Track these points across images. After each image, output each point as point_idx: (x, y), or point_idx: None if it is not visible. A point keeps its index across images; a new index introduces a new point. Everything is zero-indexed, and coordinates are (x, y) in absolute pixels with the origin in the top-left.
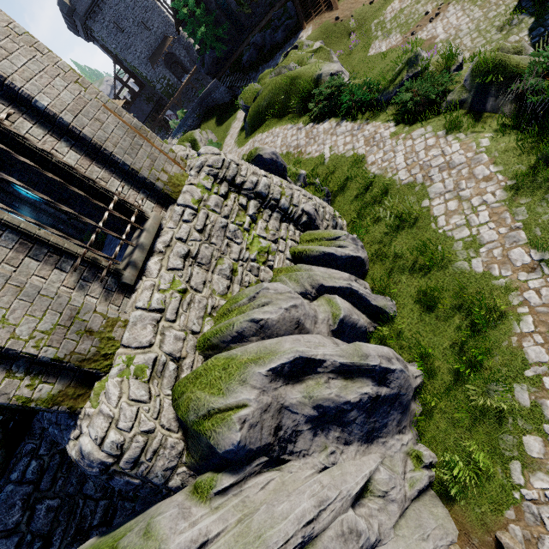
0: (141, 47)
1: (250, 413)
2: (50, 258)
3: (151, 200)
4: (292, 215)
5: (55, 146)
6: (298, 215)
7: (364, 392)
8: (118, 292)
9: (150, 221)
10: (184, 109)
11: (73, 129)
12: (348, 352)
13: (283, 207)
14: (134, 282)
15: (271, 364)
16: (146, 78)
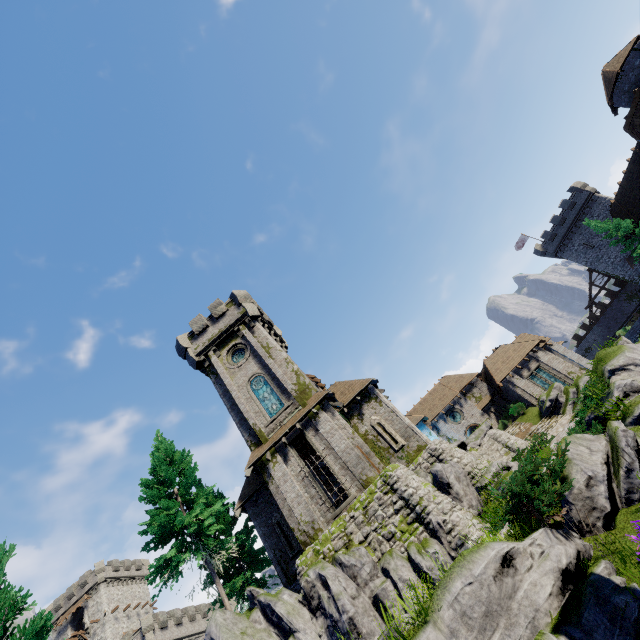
0: (615, 252)
1: (309, 581)
2: (318, 500)
3: (358, 486)
4: (423, 520)
5: (335, 463)
6: (427, 522)
7: (333, 615)
8: (329, 520)
9: (350, 496)
10: (625, 328)
11: (340, 458)
12: (337, 592)
13: (416, 511)
14: (333, 518)
15: (319, 571)
16: (623, 279)
